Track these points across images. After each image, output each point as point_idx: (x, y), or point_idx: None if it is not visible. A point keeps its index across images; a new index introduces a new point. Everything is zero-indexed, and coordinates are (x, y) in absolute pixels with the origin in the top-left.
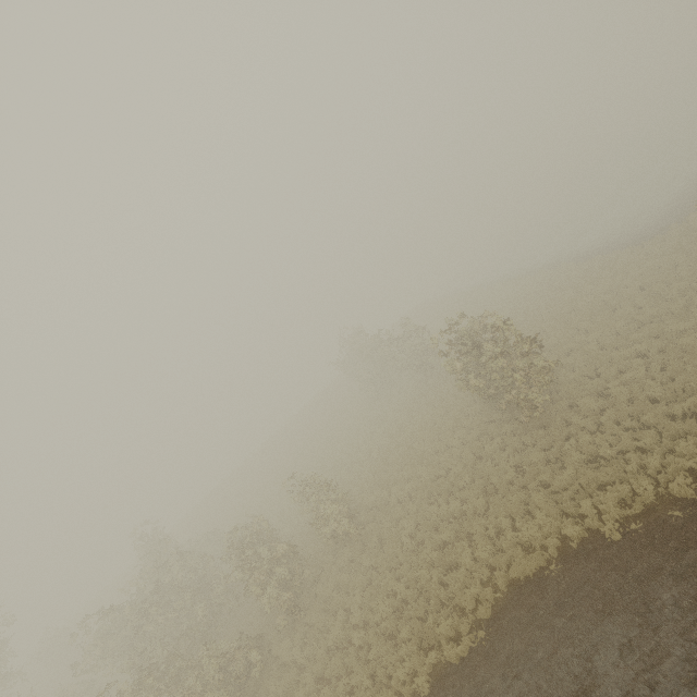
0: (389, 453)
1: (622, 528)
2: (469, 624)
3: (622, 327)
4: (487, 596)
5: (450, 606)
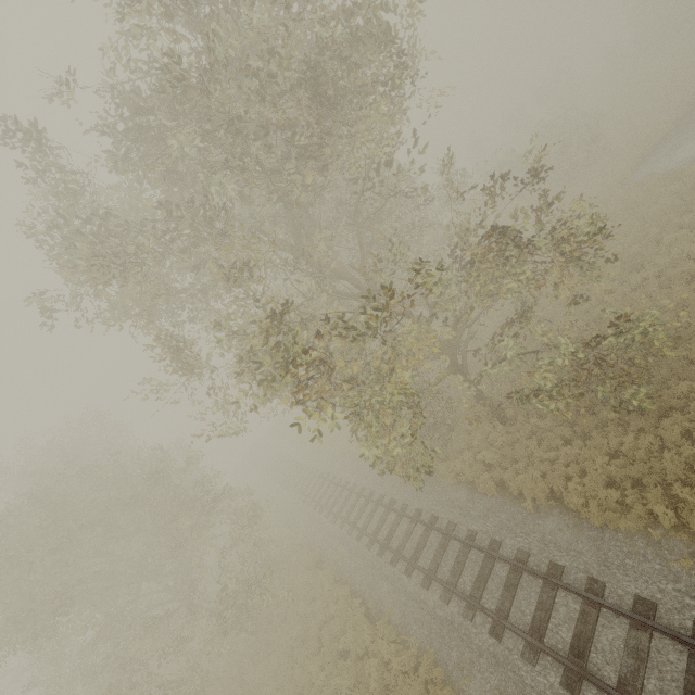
0: None
1: None
2: None
3: None
4: None
5: None
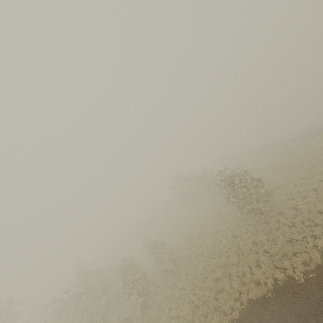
0: (192, 232)
1: (305, 276)
2: (228, 321)
3: (305, 175)
4: (237, 306)
5: (219, 310)
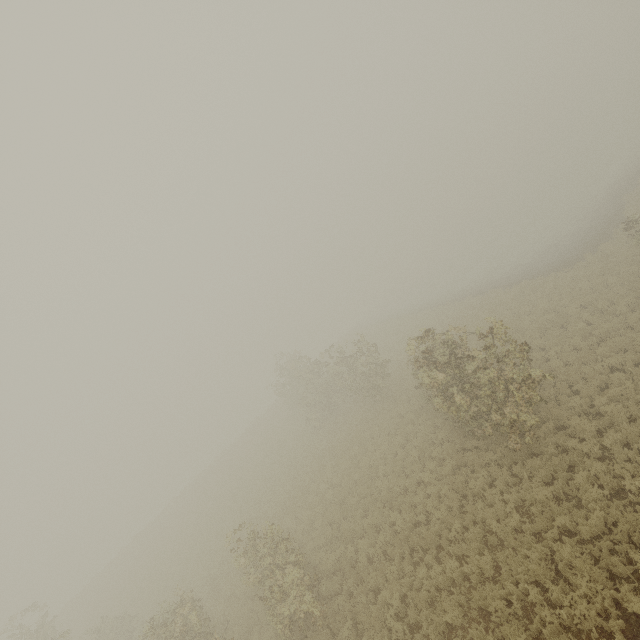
0: (345, 494)
1: None
2: None
3: (580, 342)
4: None
5: None
